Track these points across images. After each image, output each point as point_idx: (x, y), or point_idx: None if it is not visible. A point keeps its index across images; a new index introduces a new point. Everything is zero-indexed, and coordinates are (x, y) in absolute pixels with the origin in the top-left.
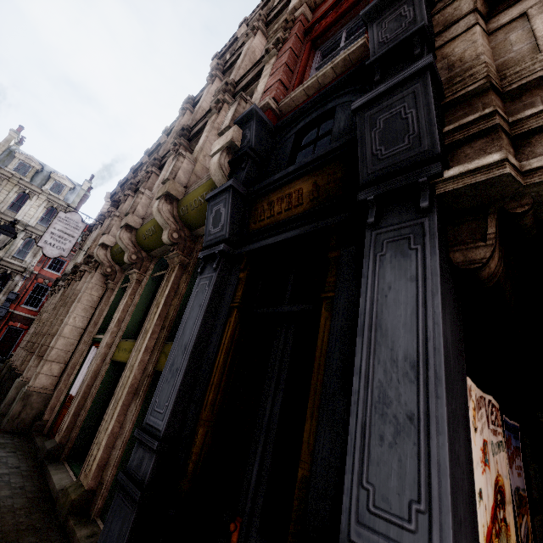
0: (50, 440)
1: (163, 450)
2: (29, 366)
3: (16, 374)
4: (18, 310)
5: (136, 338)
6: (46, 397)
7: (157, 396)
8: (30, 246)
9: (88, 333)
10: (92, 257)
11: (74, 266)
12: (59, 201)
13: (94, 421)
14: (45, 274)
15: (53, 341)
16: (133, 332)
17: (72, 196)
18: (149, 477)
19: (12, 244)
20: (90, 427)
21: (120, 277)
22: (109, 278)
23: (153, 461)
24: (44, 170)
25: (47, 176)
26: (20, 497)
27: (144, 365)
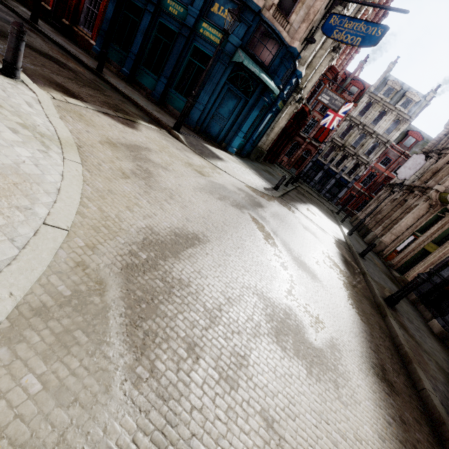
0: (389, 261)
1: (443, 280)
2: (378, 229)
3: (368, 228)
4: (356, 186)
5: (437, 244)
6: (386, 245)
7: (446, 269)
8: (375, 148)
9: (411, 229)
10: (424, 188)
11: (409, 186)
12: (404, 115)
13: (408, 264)
14: (377, 167)
15: (395, 226)
16: (437, 241)
17: (414, 108)
18: (438, 282)
19: (366, 146)
20: (406, 265)
21: (438, 208)
22: (432, 207)
23: (440, 280)
24: (401, 90)
25: (402, 94)
26: (387, 271)
27: (440, 258)
